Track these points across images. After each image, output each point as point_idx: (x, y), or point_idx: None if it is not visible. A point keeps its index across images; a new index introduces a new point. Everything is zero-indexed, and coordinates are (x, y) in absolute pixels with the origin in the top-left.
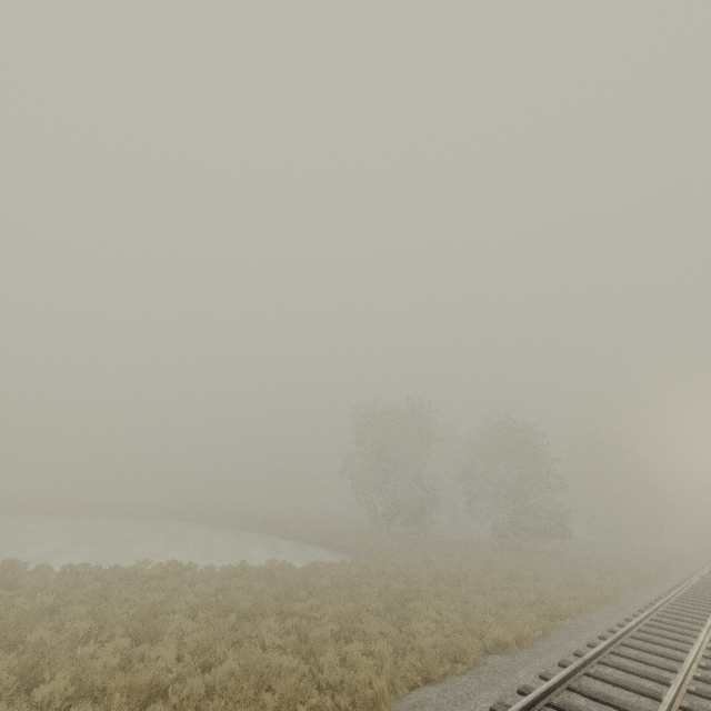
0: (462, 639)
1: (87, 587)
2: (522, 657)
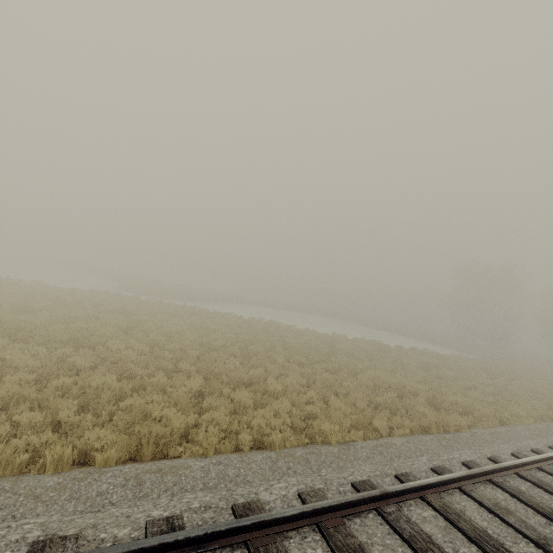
0: None
1: (424, 356)
2: None
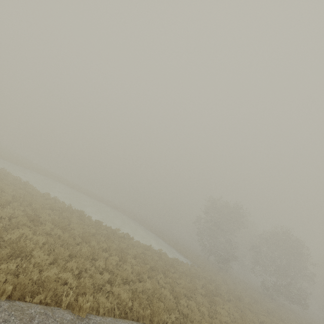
0: None
1: (103, 230)
2: None
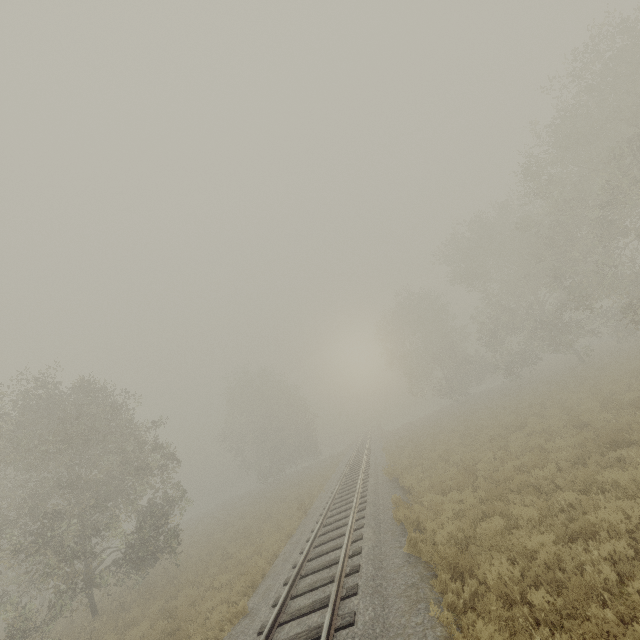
0: None
1: None
2: None
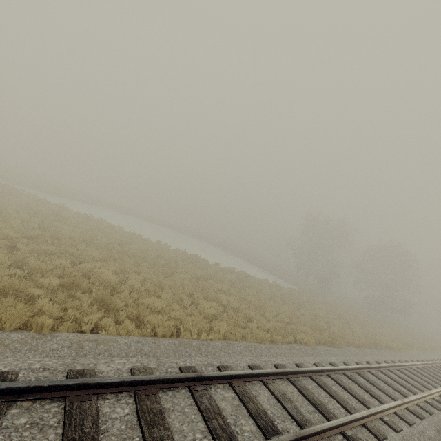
0: (380, 340)
1: (230, 274)
2: (399, 353)
